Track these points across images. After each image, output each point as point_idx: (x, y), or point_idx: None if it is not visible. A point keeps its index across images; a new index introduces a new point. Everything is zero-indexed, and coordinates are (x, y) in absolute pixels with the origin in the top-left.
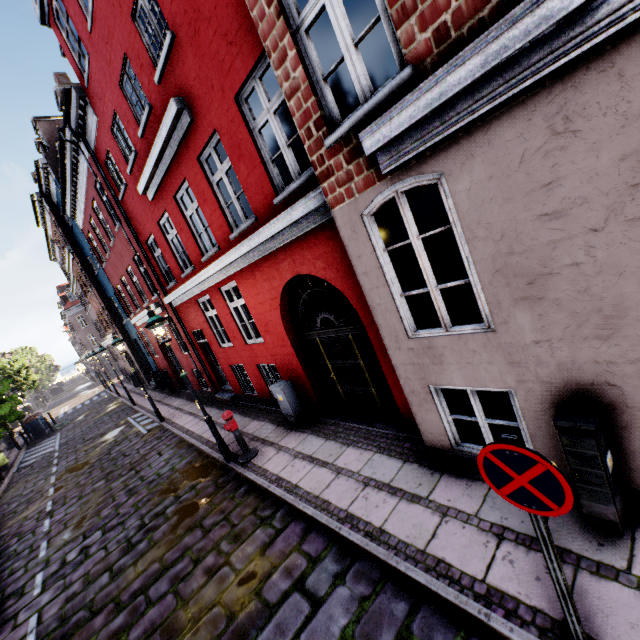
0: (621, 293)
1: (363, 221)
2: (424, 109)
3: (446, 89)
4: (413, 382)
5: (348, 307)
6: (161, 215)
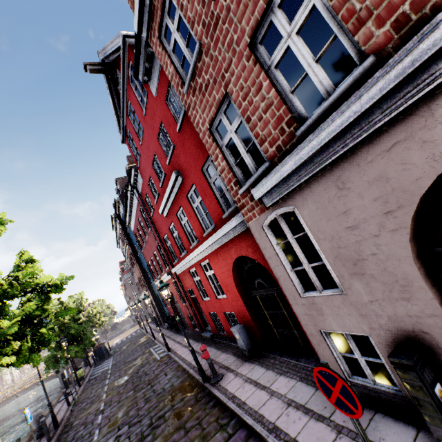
0: (404, 271)
1: (263, 229)
2: (275, 181)
3: (282, 173)
4: (310, 327)
5: (271, 275)
6: (170, 224)
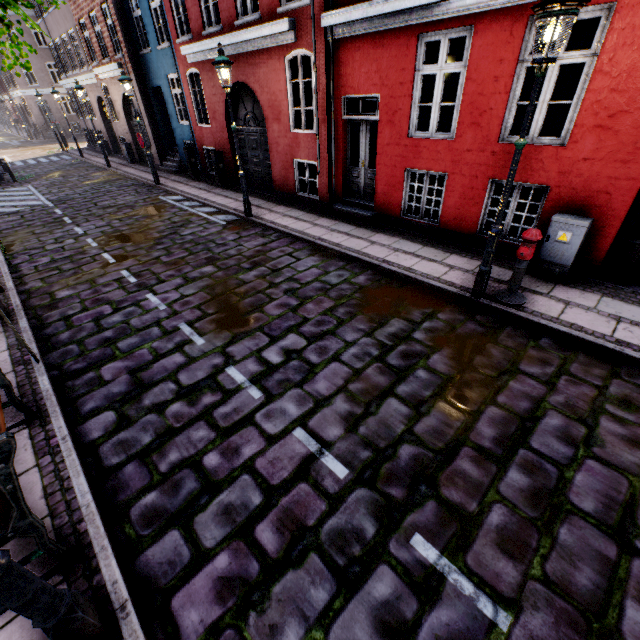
0: None
1: None
2: None
3: None
4: None
5: None
6: None
